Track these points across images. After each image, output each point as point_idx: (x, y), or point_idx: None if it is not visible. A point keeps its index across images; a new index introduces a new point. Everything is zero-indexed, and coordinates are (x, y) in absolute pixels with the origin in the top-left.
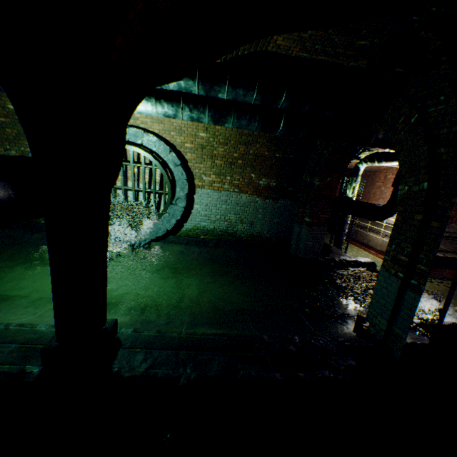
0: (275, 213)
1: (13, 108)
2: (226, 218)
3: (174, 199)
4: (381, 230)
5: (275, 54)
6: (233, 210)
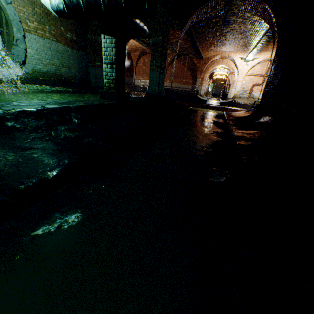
0: (80, 61)
1: None
2: (53, 62)
3: (14, 40)
4: None
5: None
6: (56, 56)
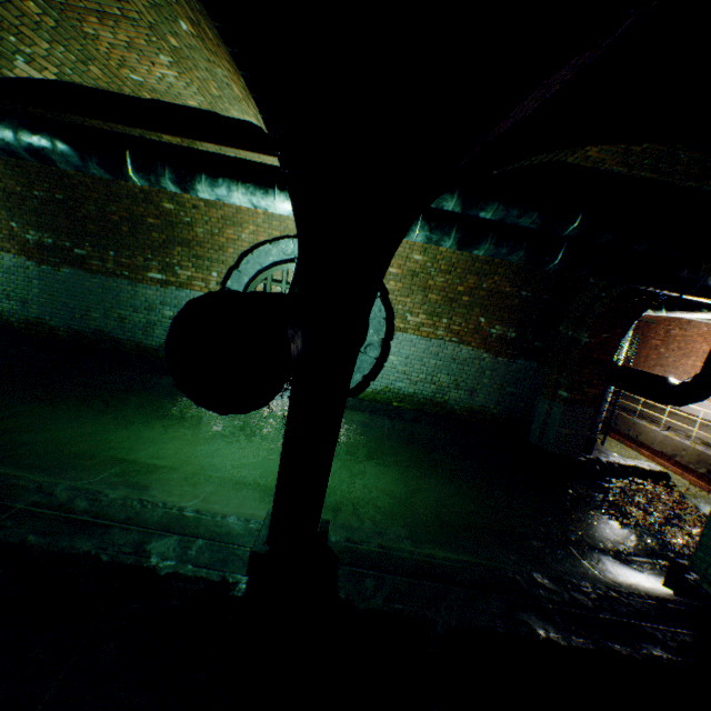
0: (510, 379)
1: (169, 208)
2: (433, 379)
3: (363, 345)
4: (659, 418)
5: (575, 166)
6: (446, 368)
